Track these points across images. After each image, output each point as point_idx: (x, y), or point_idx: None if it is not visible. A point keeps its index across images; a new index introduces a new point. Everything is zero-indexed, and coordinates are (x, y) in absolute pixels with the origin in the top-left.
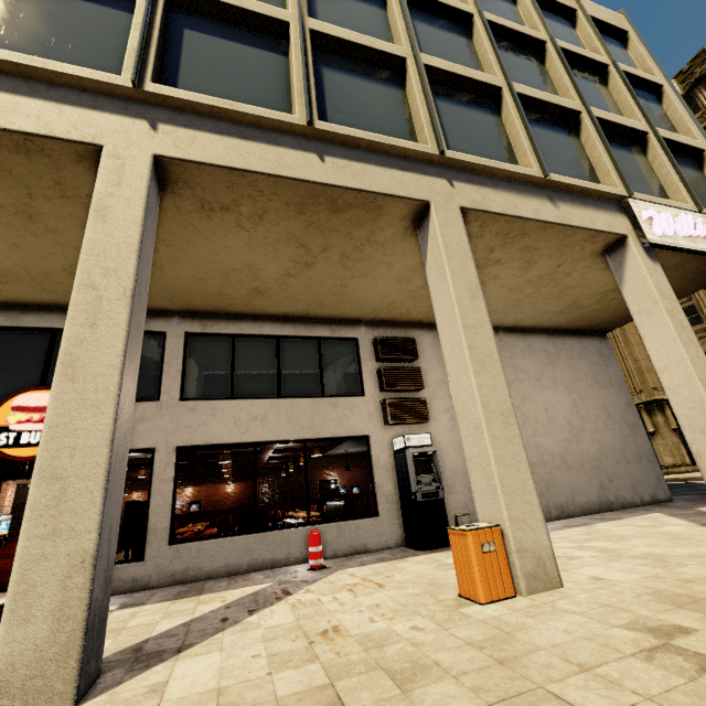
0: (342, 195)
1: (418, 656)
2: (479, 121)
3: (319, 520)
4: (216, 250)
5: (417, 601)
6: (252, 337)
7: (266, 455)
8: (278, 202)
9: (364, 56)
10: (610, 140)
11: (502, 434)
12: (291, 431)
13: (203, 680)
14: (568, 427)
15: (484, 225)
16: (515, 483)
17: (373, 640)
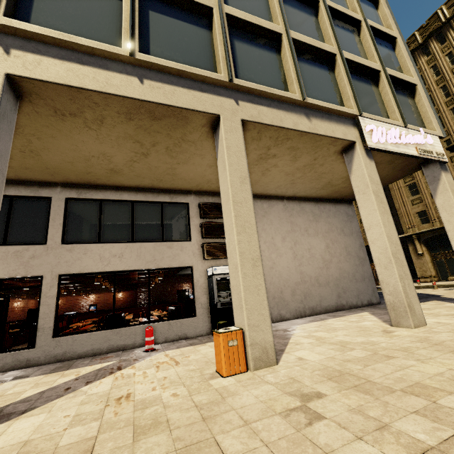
0: (157, 108)
1: (161, 415)
2: (264, 58)
3: (157, 319)
4: (75, 143)
5: (189, 375)
6: (114, 201)
7: (134, 276)
8: (111, 111)
9: (182, 4)
10: (355, 75)
11: (251, 272)
12: (140, 264)
13: (22, 434)
14: (322, 260)
15: (261, 132)
16: (255, 303)
17: (144, 403)
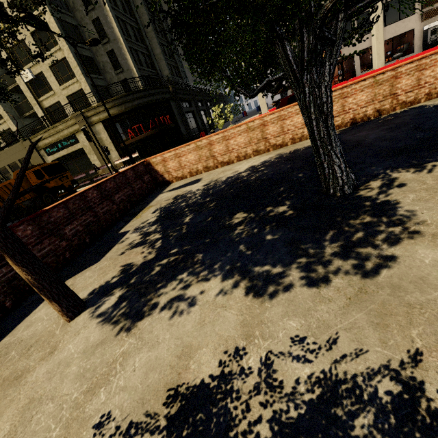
0: None
1: None
2: None
3: (395, 59)
4: None
5: None
6: None
7: None
8: None
9: None
10: None
11: None
12: (389, 36)
13: None
14: None
15: None
16: None
17: None
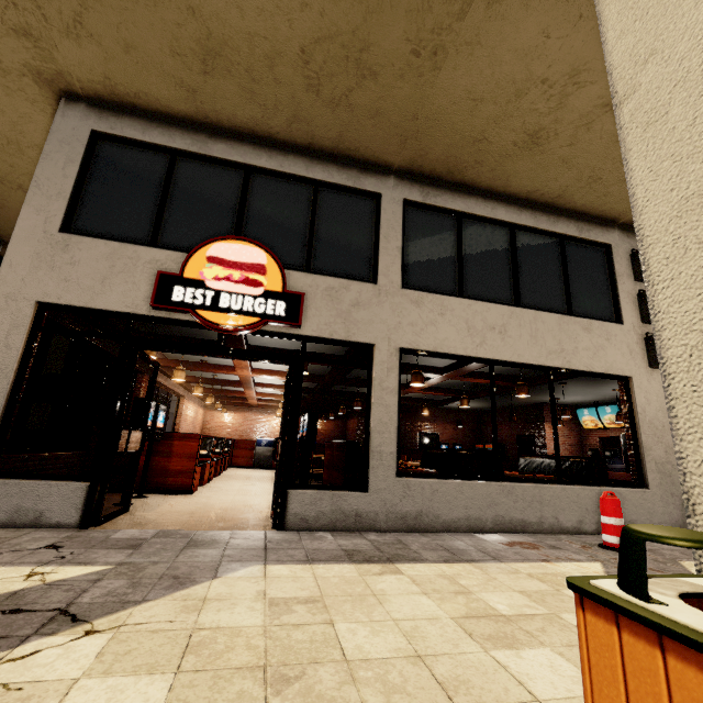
0: None
1: None
2: None
3: (563, 478)
4: (554, 25)
5: None
6: (481, 220)
7: (411, 390)
8: None
9: None
10: None
11: None
12: (536, 354)
13: None
14: None
15: None
16: None
17: None
